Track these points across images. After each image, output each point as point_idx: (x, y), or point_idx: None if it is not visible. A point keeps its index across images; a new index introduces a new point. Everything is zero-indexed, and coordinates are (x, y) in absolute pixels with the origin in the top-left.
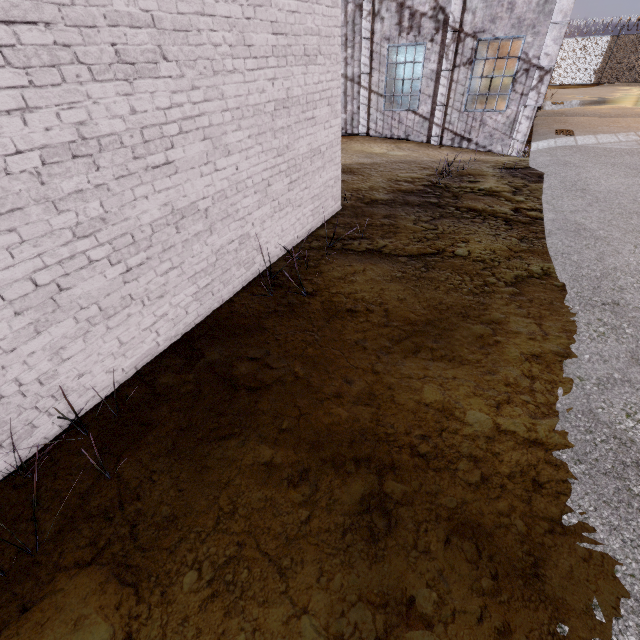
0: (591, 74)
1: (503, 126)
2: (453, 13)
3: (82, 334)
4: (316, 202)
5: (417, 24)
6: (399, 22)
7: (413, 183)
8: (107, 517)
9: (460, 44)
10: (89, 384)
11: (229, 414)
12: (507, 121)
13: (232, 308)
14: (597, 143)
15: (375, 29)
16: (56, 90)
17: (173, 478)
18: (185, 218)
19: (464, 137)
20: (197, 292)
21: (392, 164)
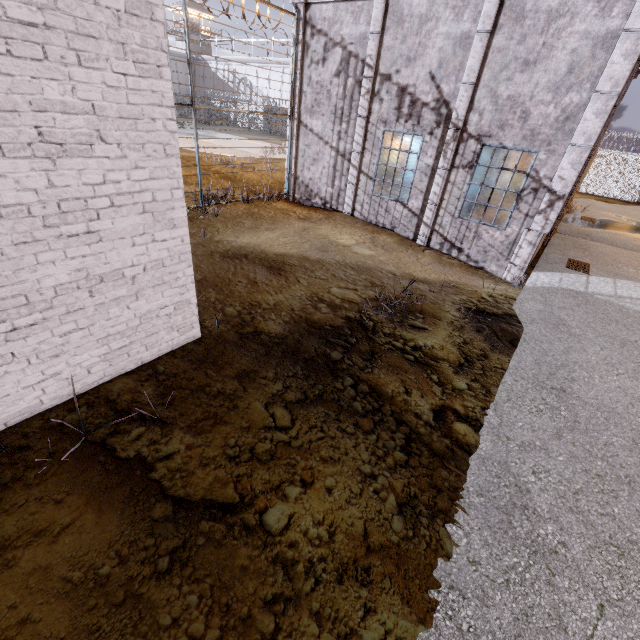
0: (635, 192)
1: (501, 244)
2: (457, 109)
3: None
4: (117, 341)
5: (417, 113)
6: (398, 107)
7: (336, 310)
8: None
9: (462, 144)
10: None
11: None
12: (506, 240)
13: None
14: (613, 295)
15: (373, 109)
16: None
17: None
18: None
19: (455, 245)
20: None
21: (339, 268)
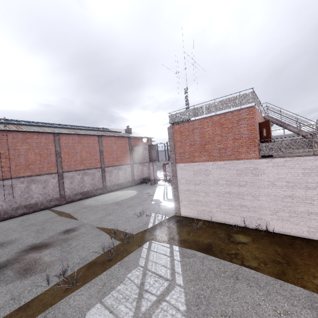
0: None
1: None
2: None
3: (276, 219)
4: None
5: None
6: None
7: None
8: (257, 237)
9: None
10: (273, 227)
11: (283, 245)
12: None
13: (317, 241)
14: None
15: None
16: (291, 189)
17: (267, 241)
18: (312, 214)
19: None
20: (308, 230)
21: None
